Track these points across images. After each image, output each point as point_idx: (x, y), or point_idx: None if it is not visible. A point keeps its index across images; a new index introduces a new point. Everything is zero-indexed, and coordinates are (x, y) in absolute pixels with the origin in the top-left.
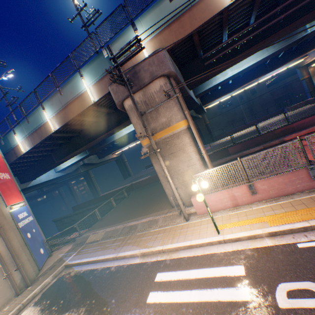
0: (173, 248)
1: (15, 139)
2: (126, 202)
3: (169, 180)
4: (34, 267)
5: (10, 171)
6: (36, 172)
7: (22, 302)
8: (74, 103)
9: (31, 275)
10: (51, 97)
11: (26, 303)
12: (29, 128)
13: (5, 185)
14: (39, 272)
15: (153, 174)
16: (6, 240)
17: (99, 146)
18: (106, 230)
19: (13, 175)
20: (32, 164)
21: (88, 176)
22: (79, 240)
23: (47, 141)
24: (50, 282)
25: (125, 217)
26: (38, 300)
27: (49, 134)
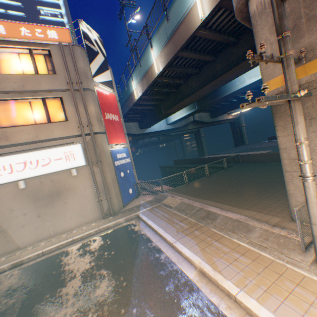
0: (257, 316)
1: (132, 85)
2: (221, 175)
3: (305, 174)
4: (118, 202)
5: (120, 114)
6: (148, 120)
7: (99, 228)
8: (178, 31)
9: (115, 208)
10: (158, 29)
11: (101, 230)
12: (140, 73)
13: (112, 126)
14: (122, 208)
15: (275, 150)
16: (101, 173)
17: (209, 101)
18: (182, 200)
19: (122, 118)
20: (146, 112)
21: (198, 135)
22: (159, 197)
23: (154, 88)
24: (122, 223)
25: (209, 195)
26: (107, 233)
27: (153, 79)
